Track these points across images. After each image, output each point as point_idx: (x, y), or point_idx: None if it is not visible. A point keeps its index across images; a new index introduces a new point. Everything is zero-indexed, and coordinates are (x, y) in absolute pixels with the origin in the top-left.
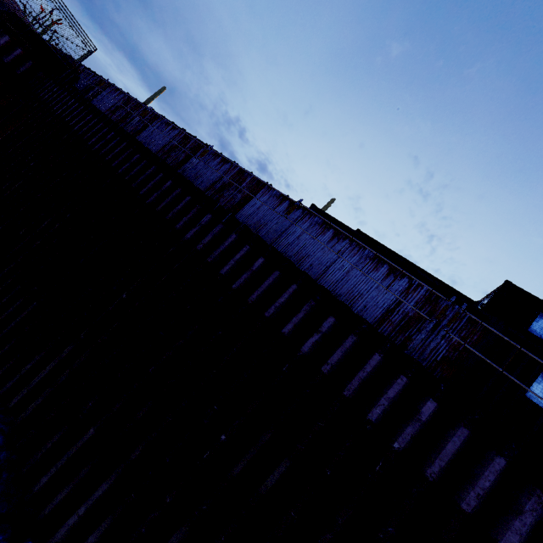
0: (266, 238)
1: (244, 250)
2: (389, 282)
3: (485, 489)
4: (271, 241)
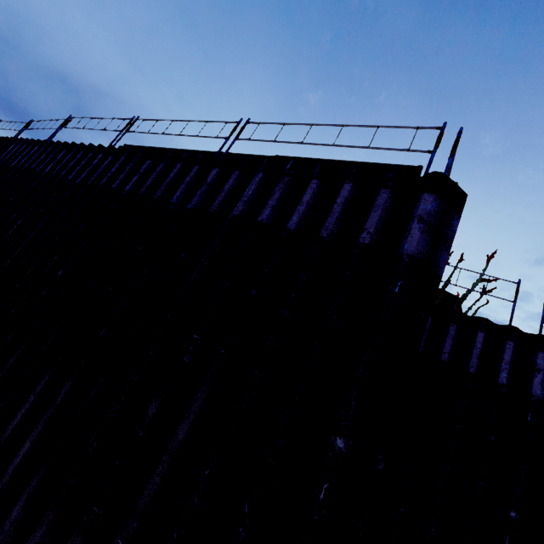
0: None
1: (28, 149)
2: None
3: (112, 172)
4: None
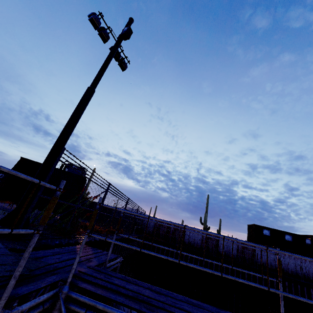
0: (272, 264)
1: (305, 289)
2: (311, 263)
3: None
4: (274, 265)
